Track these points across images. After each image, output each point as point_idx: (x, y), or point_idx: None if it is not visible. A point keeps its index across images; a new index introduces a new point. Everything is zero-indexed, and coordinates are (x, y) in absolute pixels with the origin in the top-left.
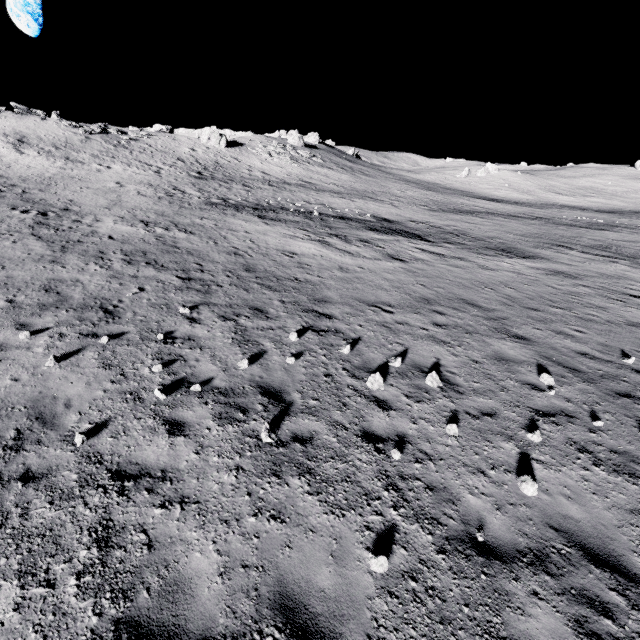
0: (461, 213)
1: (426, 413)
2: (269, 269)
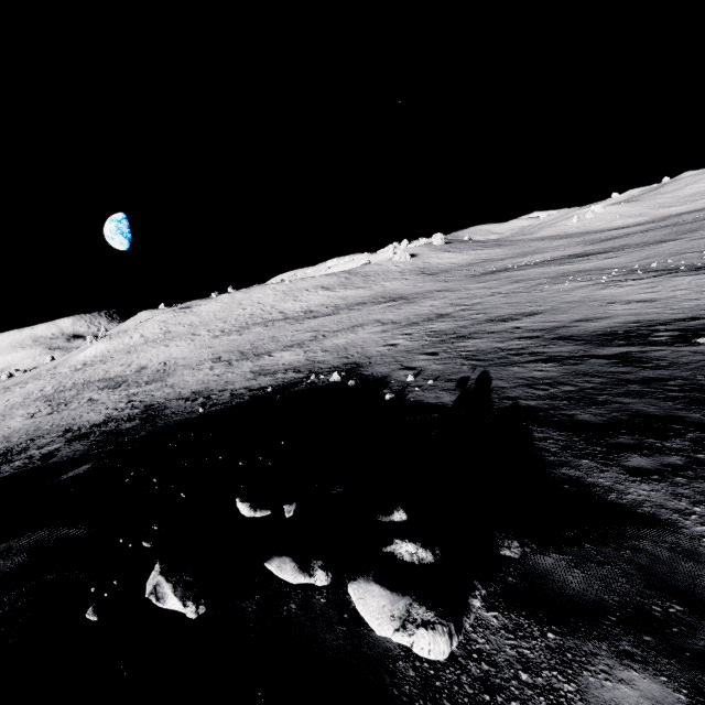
0: (609, 240)
1: (673, 264)
2: (569, 271)
